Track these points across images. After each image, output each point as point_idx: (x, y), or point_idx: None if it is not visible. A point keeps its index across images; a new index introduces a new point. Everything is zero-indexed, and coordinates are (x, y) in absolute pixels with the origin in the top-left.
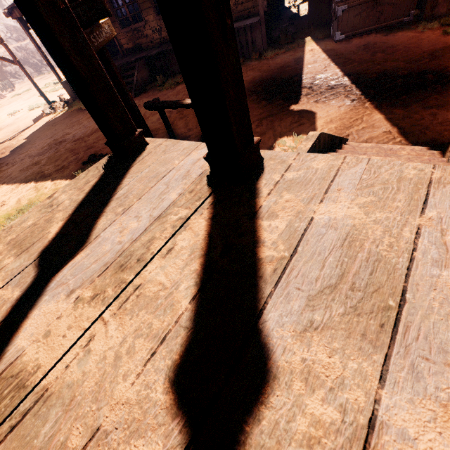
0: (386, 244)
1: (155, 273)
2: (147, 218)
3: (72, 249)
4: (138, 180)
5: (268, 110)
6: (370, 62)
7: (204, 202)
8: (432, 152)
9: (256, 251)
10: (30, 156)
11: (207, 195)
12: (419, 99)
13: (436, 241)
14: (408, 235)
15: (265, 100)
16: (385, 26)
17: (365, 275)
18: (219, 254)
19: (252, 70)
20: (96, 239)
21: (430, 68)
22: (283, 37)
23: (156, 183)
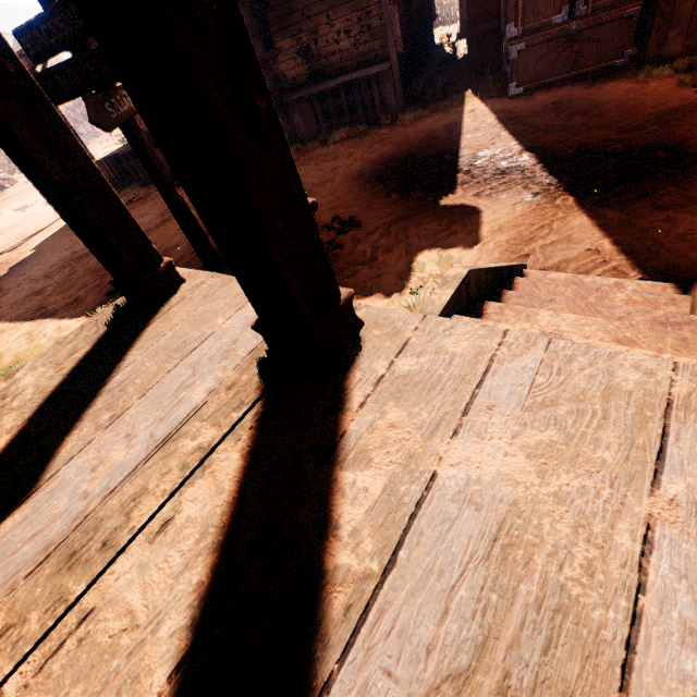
0: (580, 563)
1: (127, 581)
2: (144, 441)
3: (3, 501)
4: (152, 354)
5: (401, 209)
6: (564, 131)
7: (249, 412)
8: (671, 297)
9: (318, 549)
10: (32, 279)
11: (255, 397)
12: (644, 193)
13: (688, 569)
14: (627, 542)
15: (397, 191)
16: (586, 73)
17: (534, 651)
18: (249, 546)
19: (380, 143)
20: (49, 482)
21: (661, 141)
22: (429, 91)
23: (177, 364)
